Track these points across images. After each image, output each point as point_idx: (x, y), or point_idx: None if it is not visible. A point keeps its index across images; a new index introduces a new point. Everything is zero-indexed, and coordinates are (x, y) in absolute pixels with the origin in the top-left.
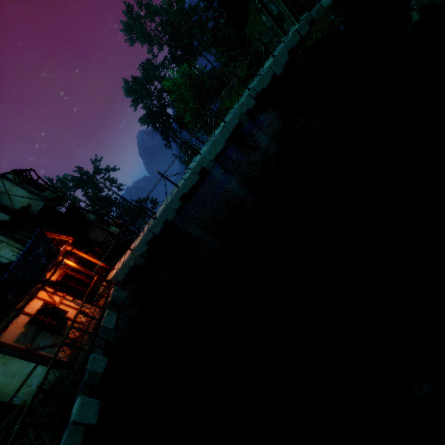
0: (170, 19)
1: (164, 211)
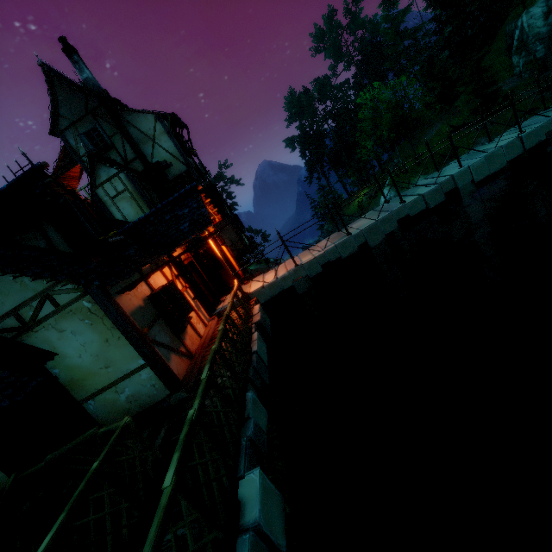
0: (373, 37)
1: (370, 228)
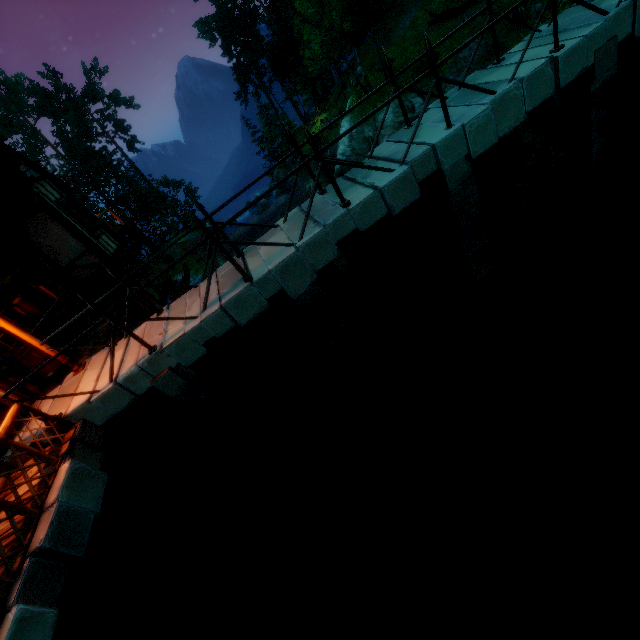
0: None
1: (285, 264)
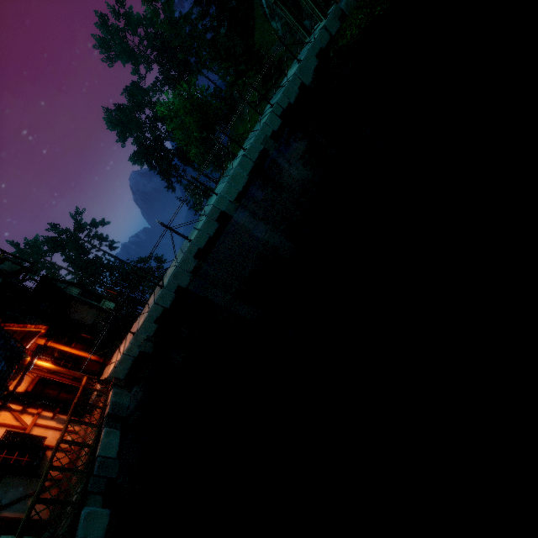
0: (157, 31)
1: (174, 275)
